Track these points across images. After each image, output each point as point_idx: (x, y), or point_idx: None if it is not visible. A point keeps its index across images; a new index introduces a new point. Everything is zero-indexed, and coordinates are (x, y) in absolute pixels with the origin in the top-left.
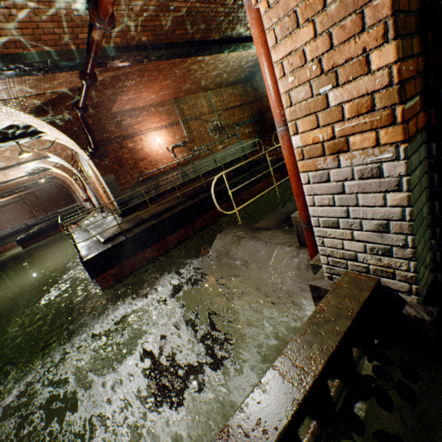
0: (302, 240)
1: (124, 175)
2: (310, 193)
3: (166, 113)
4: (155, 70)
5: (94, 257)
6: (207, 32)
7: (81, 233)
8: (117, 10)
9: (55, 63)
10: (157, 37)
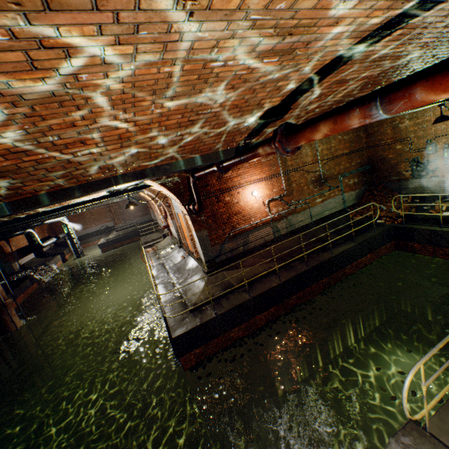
0: None
1: (216, 229)
2: None
3: (268, 164)
4: None
5: (182, 334)
6: None
7: (159, 270)
8: (290, 113)
9: (201, 164)
10: None
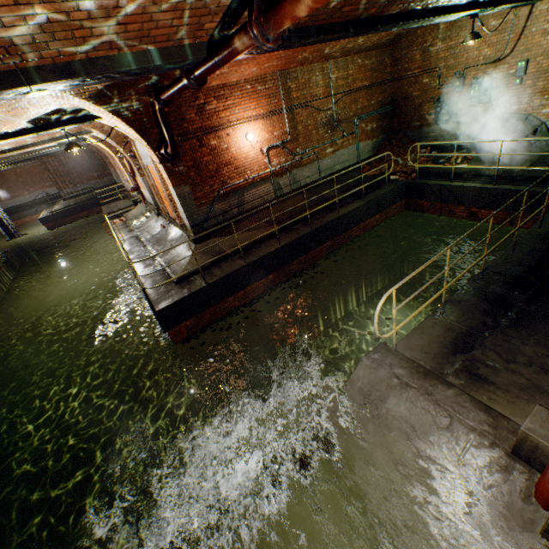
0: (520, 453)
1: (201, 185)
2: None
3: (266, 95)
4: None
5: (168, 307)
6: (387, 5)
7: (133, 244)
8: None
9: (159, 66)
10: (314, 18)
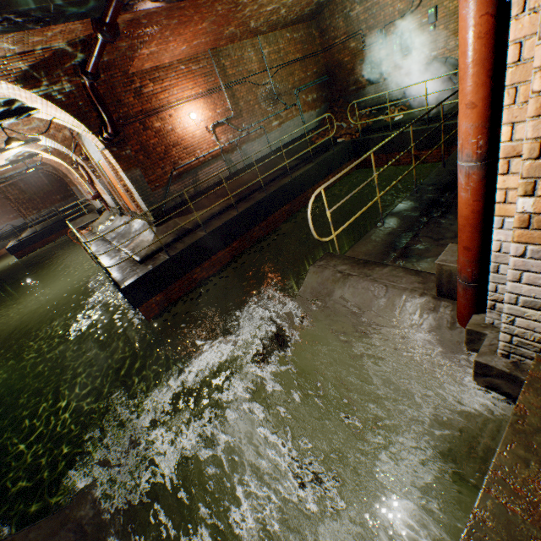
0: (443, 291)
1: (153, 168)
2: (518, 267)
3: (202, 74)
4: (191, 6)
5: (134, 283)
6: None
7: (99, 245)
8: None
9: (60, 8)
10: None
